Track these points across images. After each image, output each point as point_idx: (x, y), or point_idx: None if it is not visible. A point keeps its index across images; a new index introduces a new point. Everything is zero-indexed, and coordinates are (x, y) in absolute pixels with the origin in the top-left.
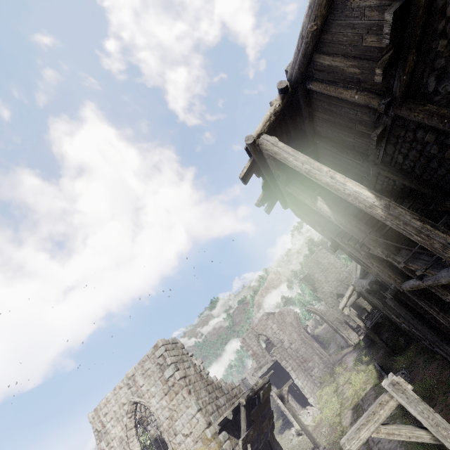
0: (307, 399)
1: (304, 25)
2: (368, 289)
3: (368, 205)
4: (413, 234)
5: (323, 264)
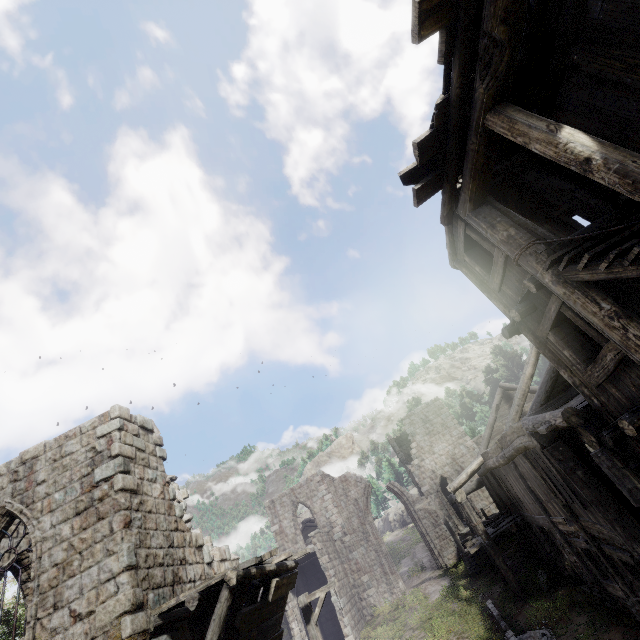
0: (342, 638)
1: None
2: (554, 427)
3: None
4: None
5: (434, 423)
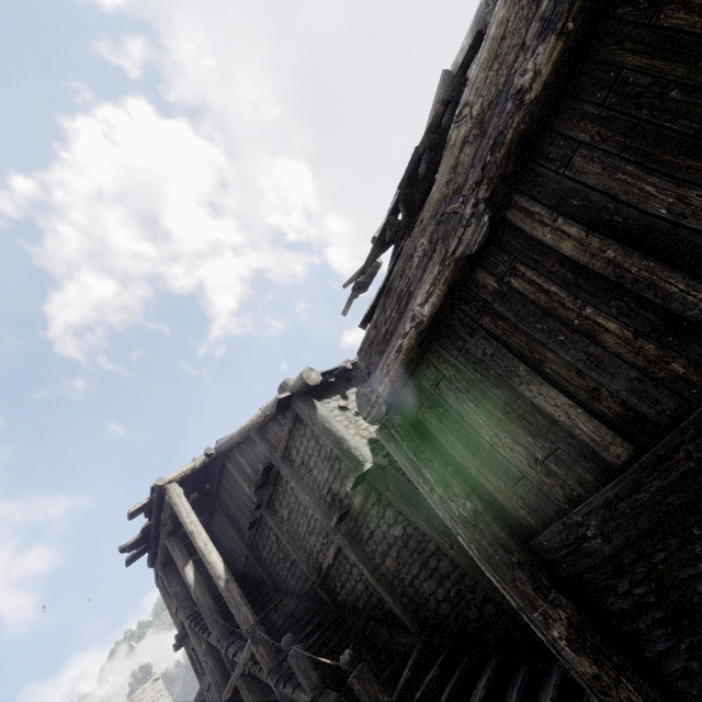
0: None
1: (235, 434)
2: None
3: (218, 575)
4: (233, 606)
5: None
